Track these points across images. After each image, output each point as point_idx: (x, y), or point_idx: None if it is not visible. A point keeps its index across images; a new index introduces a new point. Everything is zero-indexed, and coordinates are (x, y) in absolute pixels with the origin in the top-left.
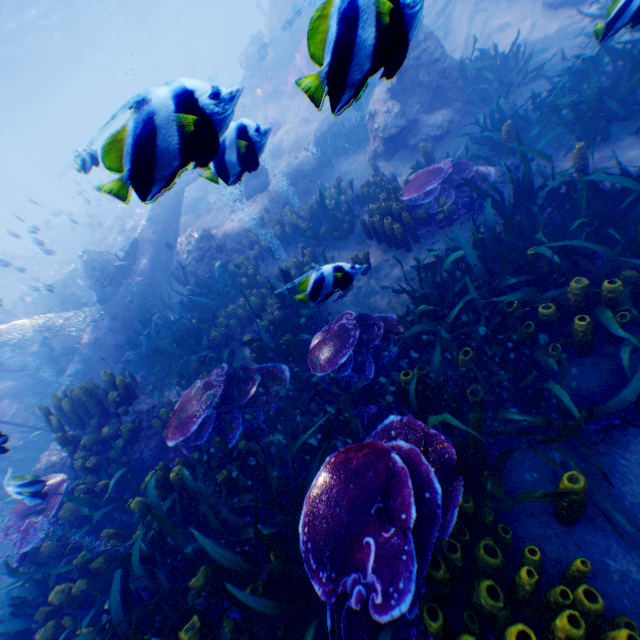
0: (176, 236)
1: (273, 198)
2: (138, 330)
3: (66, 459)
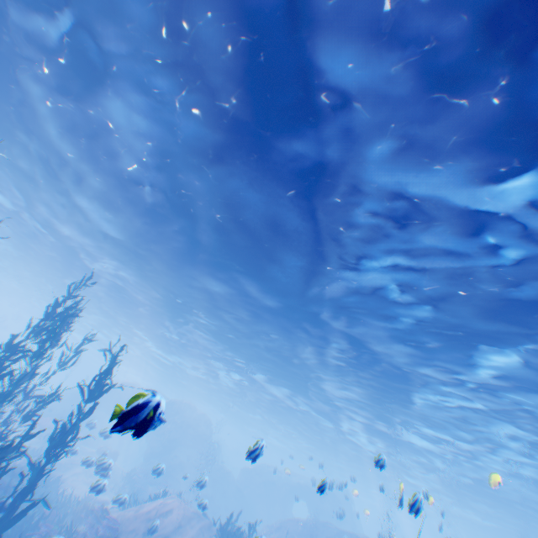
0: None
1: None
2: None
3: None
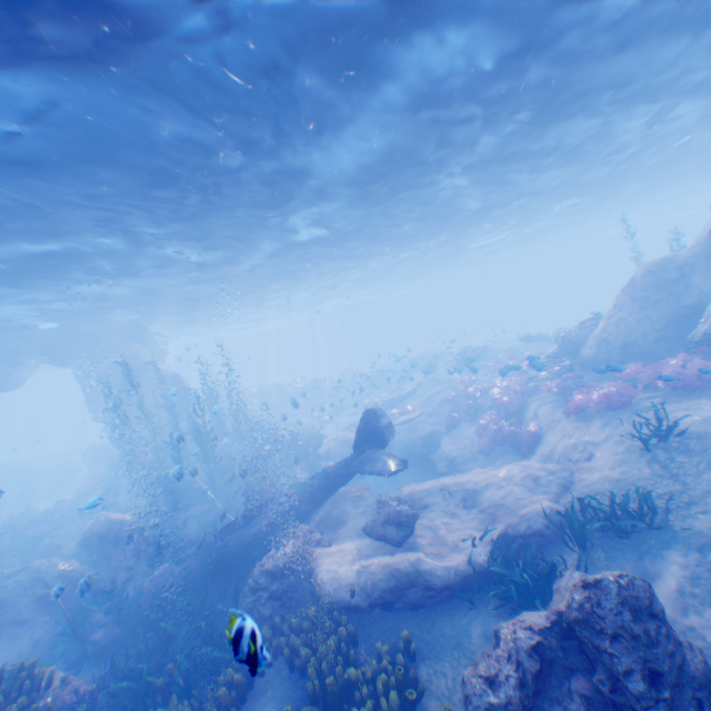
0: (315, 508)
1: (368, 582)
2: (192, 593)
3: None
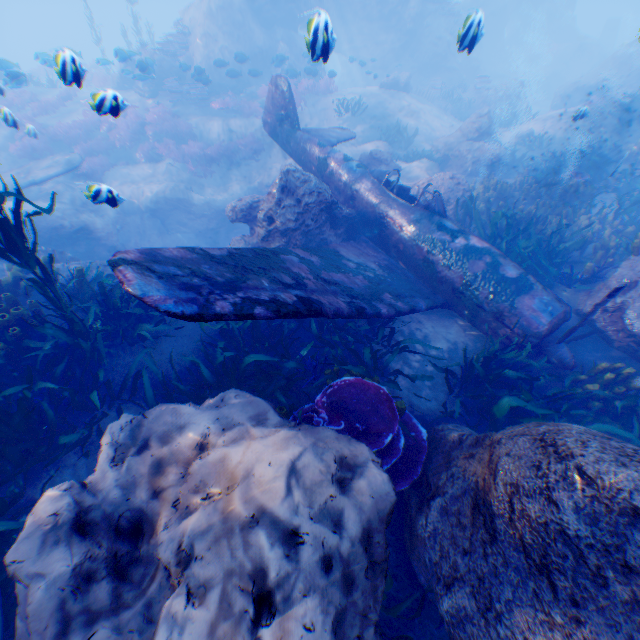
0: None
1: None
2: None
3: None
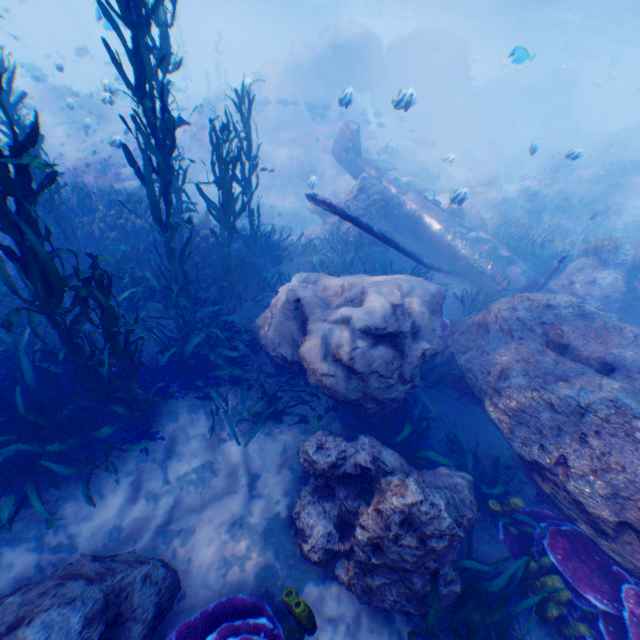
0: None
1: None
2: None
3: (620, 274)
